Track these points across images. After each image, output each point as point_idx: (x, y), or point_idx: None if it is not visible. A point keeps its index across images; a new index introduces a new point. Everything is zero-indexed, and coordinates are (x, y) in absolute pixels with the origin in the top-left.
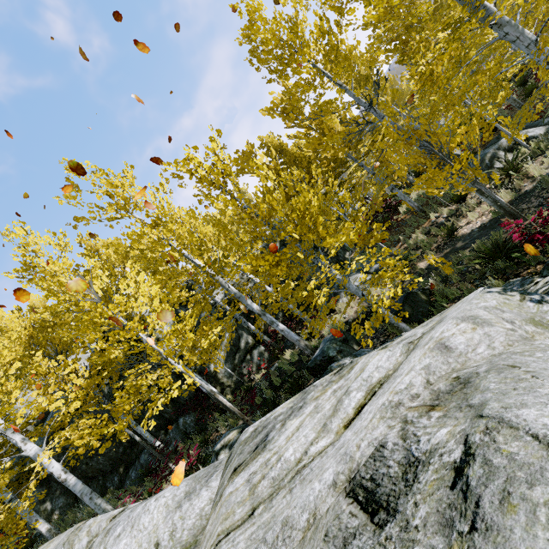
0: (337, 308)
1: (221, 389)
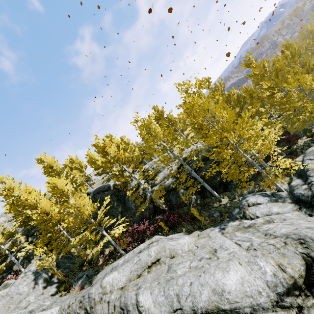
0: None
1: None
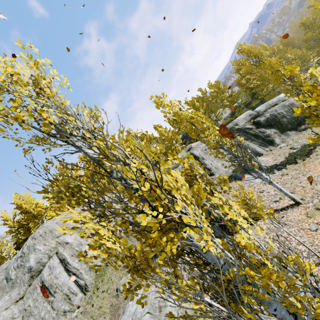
0: None
1: None
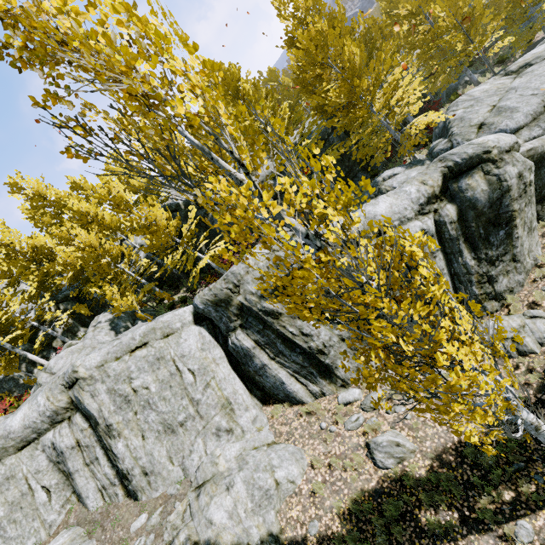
0: (463, 91)
1: (392, 145)
